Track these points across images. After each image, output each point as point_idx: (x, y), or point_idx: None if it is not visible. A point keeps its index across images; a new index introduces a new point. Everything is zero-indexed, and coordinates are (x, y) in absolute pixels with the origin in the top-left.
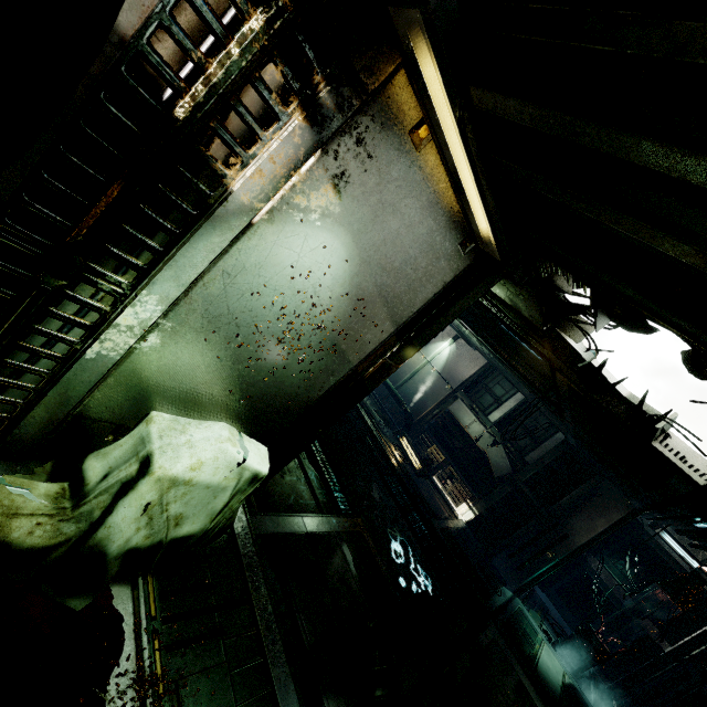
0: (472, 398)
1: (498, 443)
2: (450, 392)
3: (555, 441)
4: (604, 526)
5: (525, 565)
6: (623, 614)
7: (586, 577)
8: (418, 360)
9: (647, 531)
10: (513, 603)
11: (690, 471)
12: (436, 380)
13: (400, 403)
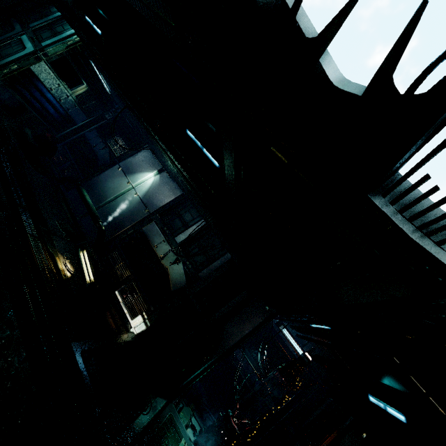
0: (165, 221)
1: (180, 261)
2: (146, 215)
3: (223, 260)
4: (249, 329)
5: (182, 371)
6: (252, 396)
7: (232, 366)
8: (123, 185)
9: (274, 328)
10: (162, 414)
11: (442, 251)
12: (137, 204)
13: (95, 220)
